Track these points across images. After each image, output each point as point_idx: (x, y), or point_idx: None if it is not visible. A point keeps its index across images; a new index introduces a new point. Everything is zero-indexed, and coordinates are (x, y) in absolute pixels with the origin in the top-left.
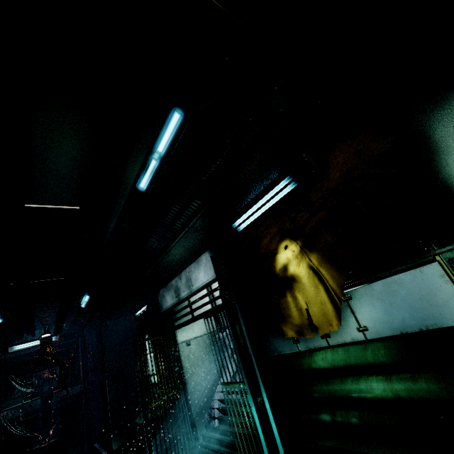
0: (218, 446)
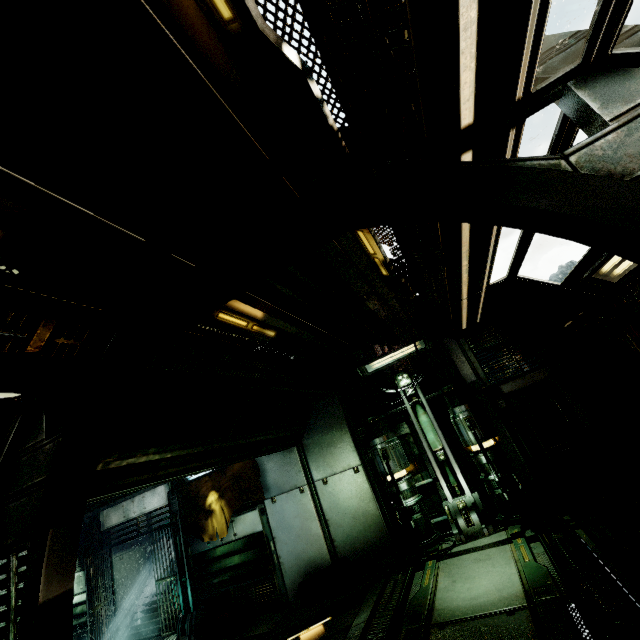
0: (140, 637)
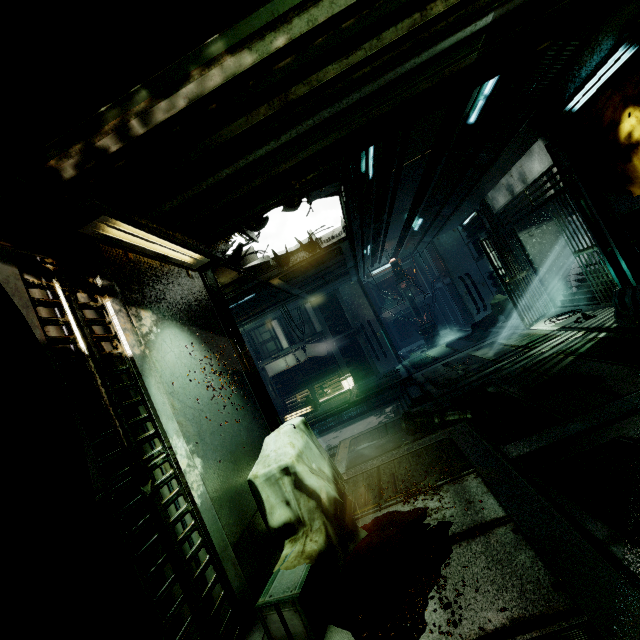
0: (577, 303)
